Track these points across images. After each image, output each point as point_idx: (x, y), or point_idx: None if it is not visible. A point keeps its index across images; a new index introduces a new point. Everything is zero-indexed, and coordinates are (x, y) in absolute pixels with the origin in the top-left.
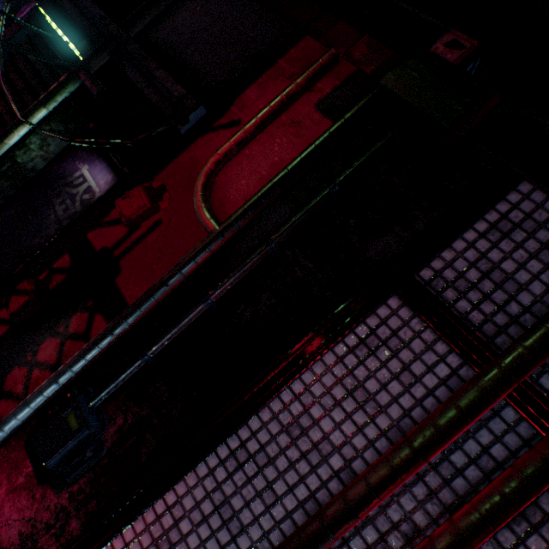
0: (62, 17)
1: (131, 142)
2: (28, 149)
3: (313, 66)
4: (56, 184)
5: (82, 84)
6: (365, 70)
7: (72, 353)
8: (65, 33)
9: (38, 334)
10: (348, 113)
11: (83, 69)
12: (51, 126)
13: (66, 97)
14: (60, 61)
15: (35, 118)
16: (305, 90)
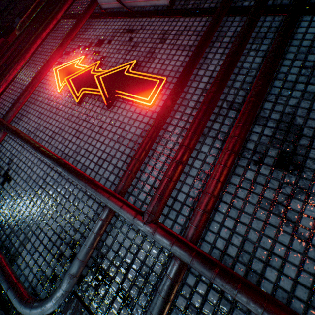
0: None
1: None
2: None
3: None
4: None
5: None
6: None
7: None
8: None
9: None
10: None
11: None
12: None
13: None
14: None
15: None
16: (42, 1)
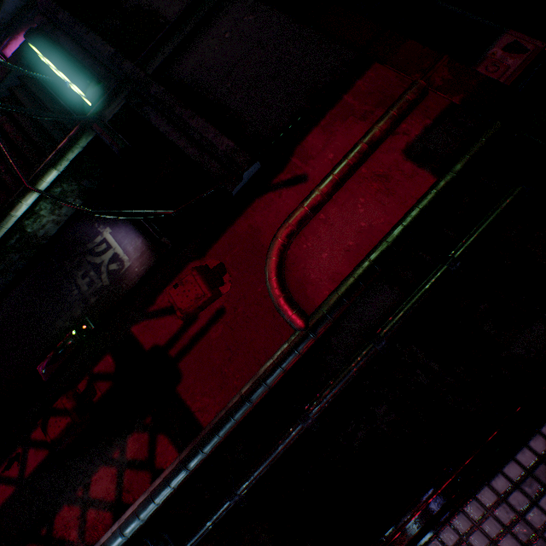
0: (60, 56)
1: (173, 212)
2: (38, 216)
3: (399, 105)
4: (74, 252)
5: (96, 136)
6: (452, 100)
7: (134, 487)
8: (67, 75)
9: (86, 461)
10: (459, 165)
11: (97, 120)
12: (62, 187)
13: (78, 153)
14: (62, 105)
15: (44, 182)
16: (389, 134)
